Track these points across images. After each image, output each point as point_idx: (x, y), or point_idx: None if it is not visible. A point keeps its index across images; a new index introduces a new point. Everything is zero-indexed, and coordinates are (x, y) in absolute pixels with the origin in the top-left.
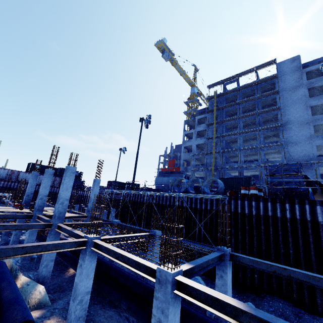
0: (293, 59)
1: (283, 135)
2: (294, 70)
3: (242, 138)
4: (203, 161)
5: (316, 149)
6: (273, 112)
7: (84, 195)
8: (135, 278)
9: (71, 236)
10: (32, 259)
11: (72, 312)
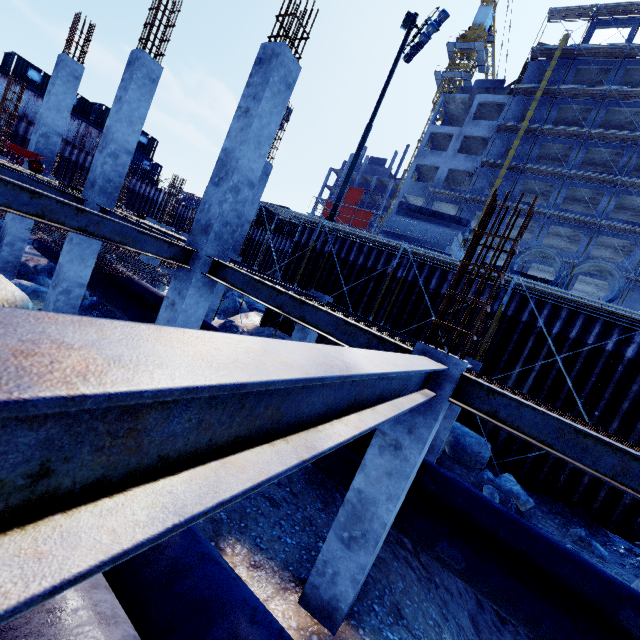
0: None
1: None
2: None
3: (566, 190)
4: None
5: None
6: None
7: (157, 200)
8: (471, 488)
9: (299, 321)
10: None
11: (341, 577)
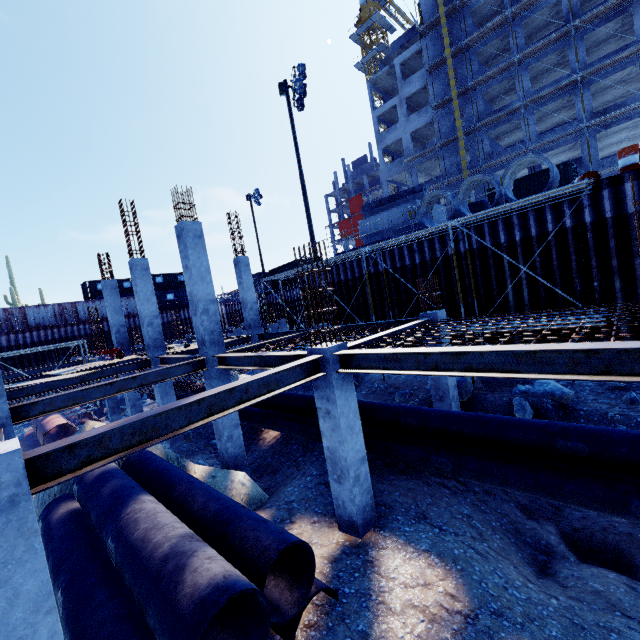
0: None
1: None
2: None
3: (527, 73)
4: (433, 171)
5: None
6: None
7: None
8: (441, 411)
9: (266, 367)
10: (185, 437)
11: (346, 502)
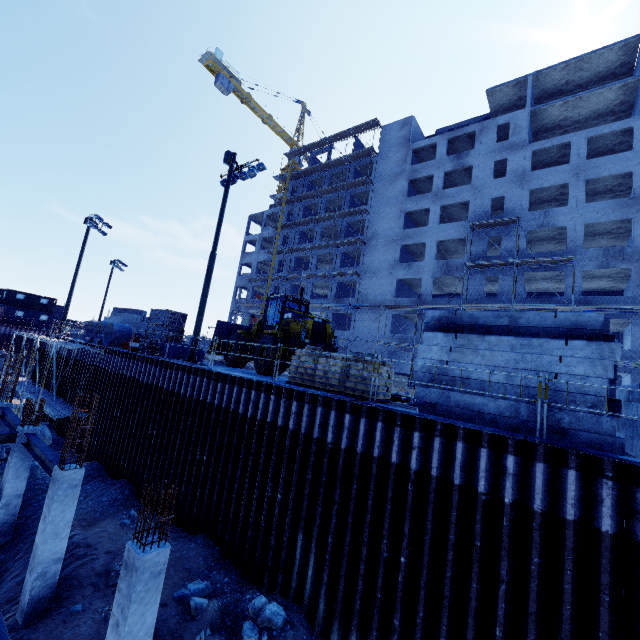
0: (404, 122)
1: (365, 257)
2: (400, 144)
3: (316, 257)
4: None
5: (396, 285)
6: (361, 216)
7: None
8: None
9: None
10: None
11: None
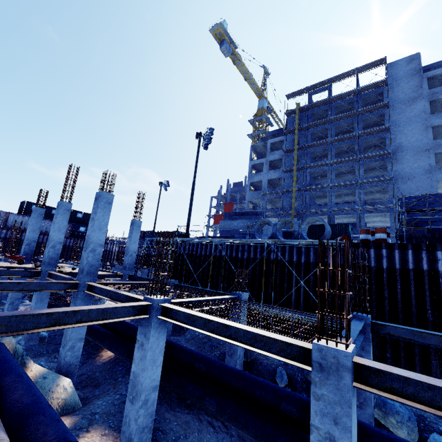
0: (411, 58)
1: (393, 166)
2: (411, 75)
3: (334, 171)
4: (276, 204)
5: (437, 186)
6: (379, 134)
7: (107, 249)
8: (222, 363)
9: (116, 301)
10: (41, 339)
11: (131, 420)
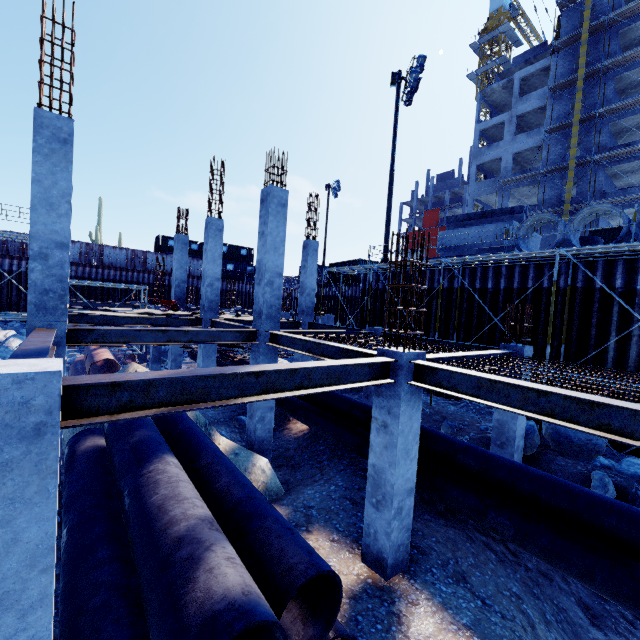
0: None
1: None
2: None
3: None
4: (527, 199)
5: None
6: None
7: None
8: (512, 462)
9: (320, 357)
10: None
11: (379, 533)
